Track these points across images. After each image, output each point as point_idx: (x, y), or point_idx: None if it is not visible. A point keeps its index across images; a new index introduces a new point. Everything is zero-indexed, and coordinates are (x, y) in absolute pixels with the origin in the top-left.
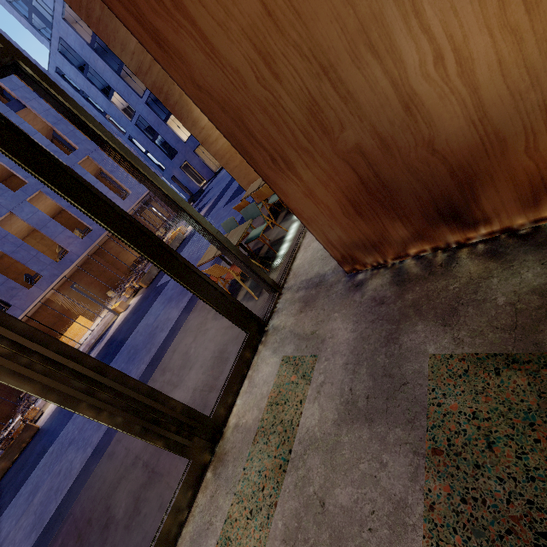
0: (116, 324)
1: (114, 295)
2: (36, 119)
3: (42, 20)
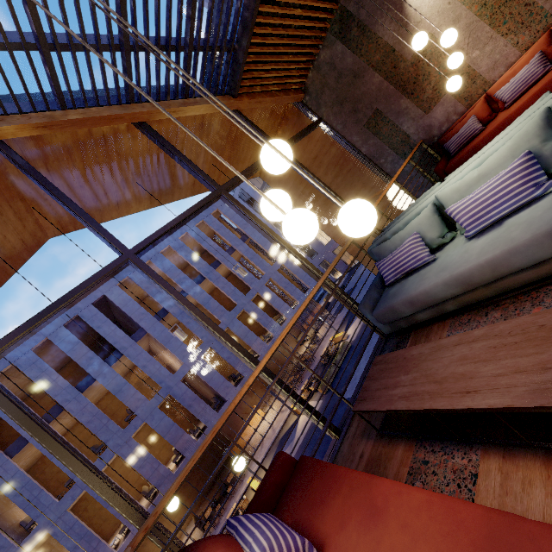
0: (302, 427)
1: None
2: (237, 254)
3: None
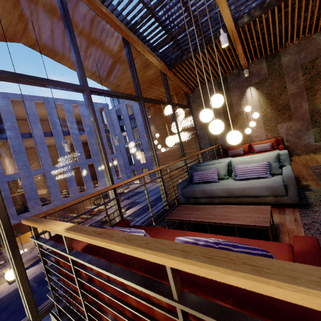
0: None
1: None
2: None
3: (117, 99)
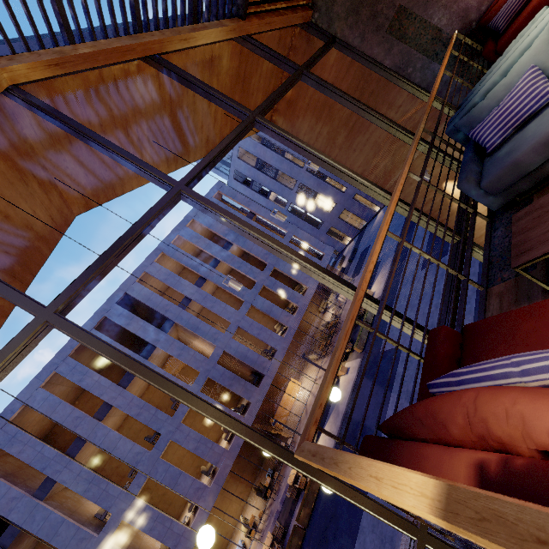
0: (345, 387)
1: (316, 358)
2: None
3: (222, 163)
